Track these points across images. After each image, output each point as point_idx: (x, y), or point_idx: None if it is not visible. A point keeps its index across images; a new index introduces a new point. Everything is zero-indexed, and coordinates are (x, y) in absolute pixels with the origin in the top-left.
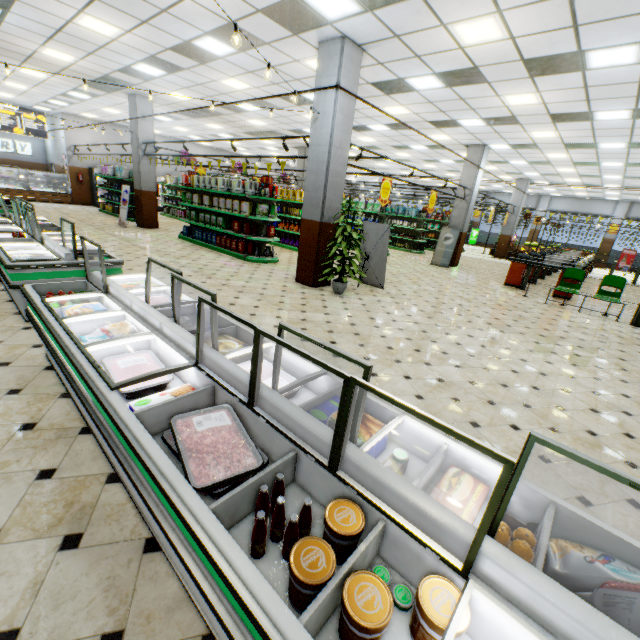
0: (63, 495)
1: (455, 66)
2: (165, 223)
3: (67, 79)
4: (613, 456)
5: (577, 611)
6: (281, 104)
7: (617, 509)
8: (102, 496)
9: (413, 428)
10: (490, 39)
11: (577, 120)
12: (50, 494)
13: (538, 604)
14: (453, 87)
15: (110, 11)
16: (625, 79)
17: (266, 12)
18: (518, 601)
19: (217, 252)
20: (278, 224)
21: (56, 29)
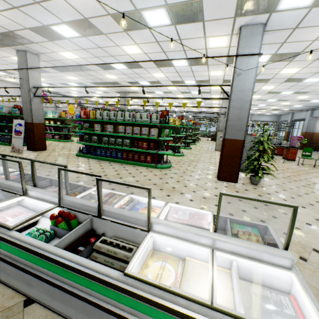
0: None
1: (292, 50)
2: None
3: None
4: None
5: None
6: (147, 65)
7: None
8: None
9: None
10: None
11: (294, 81)
12: None
13: None
14: (269, 62)
15: None
16: None
17: None
18: None
19: (126, 164)
20: None
21: None
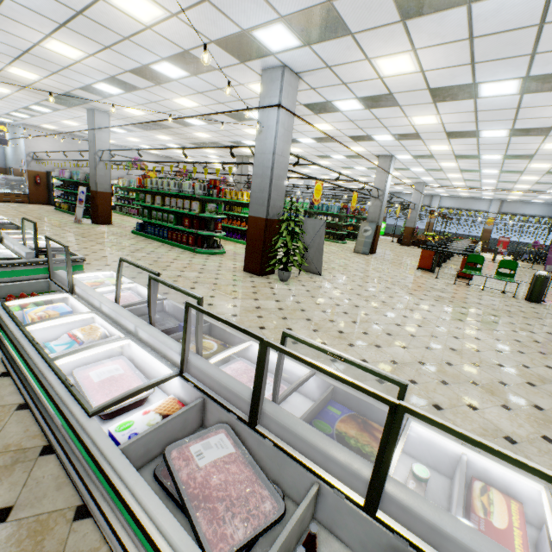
0: (21, 545)
1: (374, 92)
2: (118, 220)
3: (30, 94)
4: None
5: None
6: (225, 120)
7: None
8: (70, 540)
9: (421, 435)
10: (404, 71)
11: (466, 137)
12: (4, 545)
13: None
14: (371, 109)
15: (76, 37)
16: (506, 106)
17: (218, 43)
18: None
19: (169, 245)
20: (222, 220)
21: (23, 50)
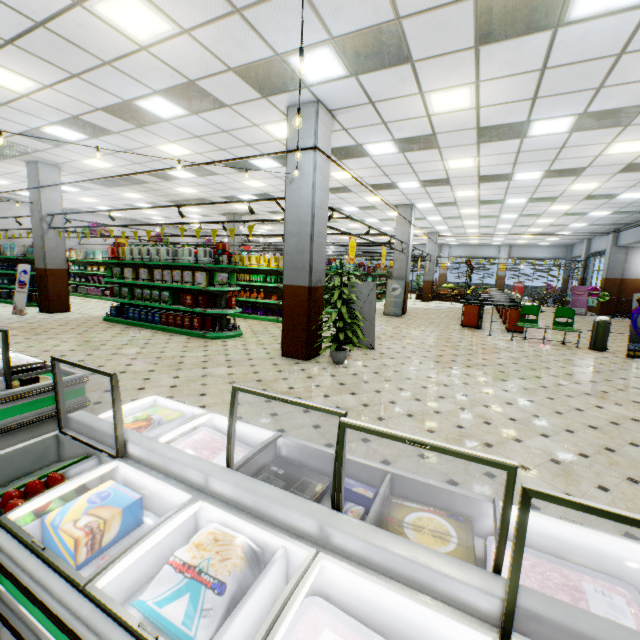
0: None
1: (416, 133)
2: (75, 304)
3: None
4: None
5: None
6: (222, 170)
7: None
8: None
9: None
10: (458, 108)
11: (498, 180)
12: None
13: None
14: (405, 152)
15: (28, 60)
16: (551, 145)
17: (239, 71)
18: None
19: (164, 332)
20: None
21: None
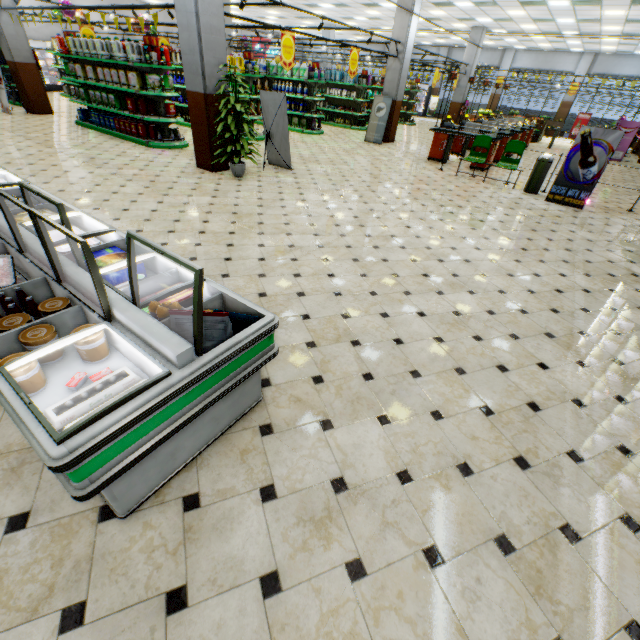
0: None
1: None
2: (64, 107)
3: None
4: (398, 289)
5: (145, 323)
6: None
7: (367, 319)
8: None
9: (162, 262)
10: None
11: None
12: None
13: (130, 325)
14: None
15: None
16: None
17: None
18: (128, 327)
19: (119, 139)
20: None
21: None
